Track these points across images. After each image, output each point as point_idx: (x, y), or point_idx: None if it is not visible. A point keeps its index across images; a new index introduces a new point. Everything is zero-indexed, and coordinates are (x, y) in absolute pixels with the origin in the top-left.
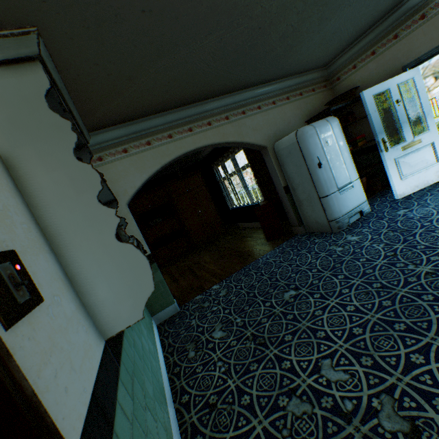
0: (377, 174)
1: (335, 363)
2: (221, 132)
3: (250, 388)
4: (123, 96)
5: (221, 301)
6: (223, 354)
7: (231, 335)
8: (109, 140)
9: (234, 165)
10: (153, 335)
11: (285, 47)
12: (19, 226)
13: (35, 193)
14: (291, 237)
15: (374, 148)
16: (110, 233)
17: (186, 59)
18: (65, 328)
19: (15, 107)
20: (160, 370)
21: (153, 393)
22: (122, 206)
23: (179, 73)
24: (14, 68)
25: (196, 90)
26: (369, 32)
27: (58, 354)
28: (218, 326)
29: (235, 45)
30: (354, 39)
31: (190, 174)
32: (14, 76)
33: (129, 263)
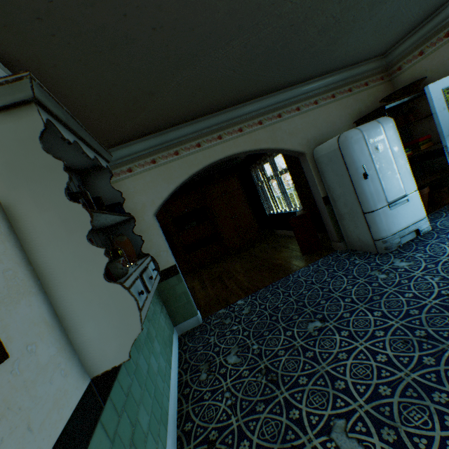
0: (445, 183)
1: (350, 428)
2: (253, 139)
3: (252, 433)
4: (147, 110)
5: (242, 320)
6: (233, 385)
7: (244, 363)
8: (138, 151)
9: (273, 169)
10: (171, 348)
11: (326, 41)
12: (0, 275)
13: (29, 234)
14: (329, 253)
15: (442, 151)
16: (99, 273)
17: (209, 68)
18: (32, 381)
19: (12, 151)
20: (168, 391)
21: (149, 423)
22: (149, 217)
23: (203, 83)
24: (12, 112)
25: (225, 97)
26: (443, 9)
27: (12, 417)
28: (234, 349)
29: (264, 47)
30: (422, 19)
31: (226, 177)
32: (12, 121)
33: (117, 303)
